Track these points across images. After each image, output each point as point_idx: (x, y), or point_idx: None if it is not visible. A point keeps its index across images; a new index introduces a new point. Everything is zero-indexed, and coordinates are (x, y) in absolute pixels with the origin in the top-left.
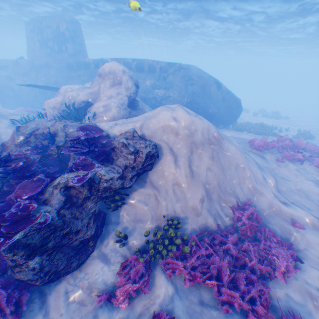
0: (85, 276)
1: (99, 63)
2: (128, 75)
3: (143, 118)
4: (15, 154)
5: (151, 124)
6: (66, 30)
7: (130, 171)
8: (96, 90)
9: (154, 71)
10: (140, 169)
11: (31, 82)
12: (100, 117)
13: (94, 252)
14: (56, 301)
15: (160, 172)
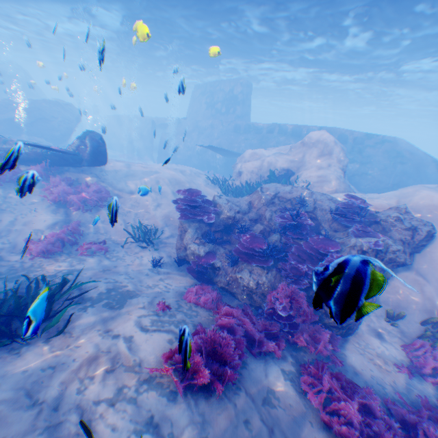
0: (367, 345)
1: (275, 128)
2: (339, 146)
3: (393, 195)
4: (293, 211)
5: (411, 203)
6: (239, 92)
7: (406, 248)
8: (298, 158)
9: (345, 142)
10: (412, 249)
11: (190, 142)
12: (317, 187)
13: (362, 326)
14: (354, 357)
15: (430, 256)
